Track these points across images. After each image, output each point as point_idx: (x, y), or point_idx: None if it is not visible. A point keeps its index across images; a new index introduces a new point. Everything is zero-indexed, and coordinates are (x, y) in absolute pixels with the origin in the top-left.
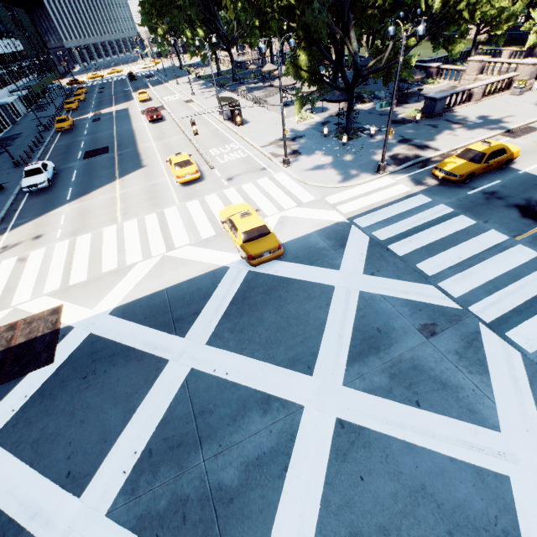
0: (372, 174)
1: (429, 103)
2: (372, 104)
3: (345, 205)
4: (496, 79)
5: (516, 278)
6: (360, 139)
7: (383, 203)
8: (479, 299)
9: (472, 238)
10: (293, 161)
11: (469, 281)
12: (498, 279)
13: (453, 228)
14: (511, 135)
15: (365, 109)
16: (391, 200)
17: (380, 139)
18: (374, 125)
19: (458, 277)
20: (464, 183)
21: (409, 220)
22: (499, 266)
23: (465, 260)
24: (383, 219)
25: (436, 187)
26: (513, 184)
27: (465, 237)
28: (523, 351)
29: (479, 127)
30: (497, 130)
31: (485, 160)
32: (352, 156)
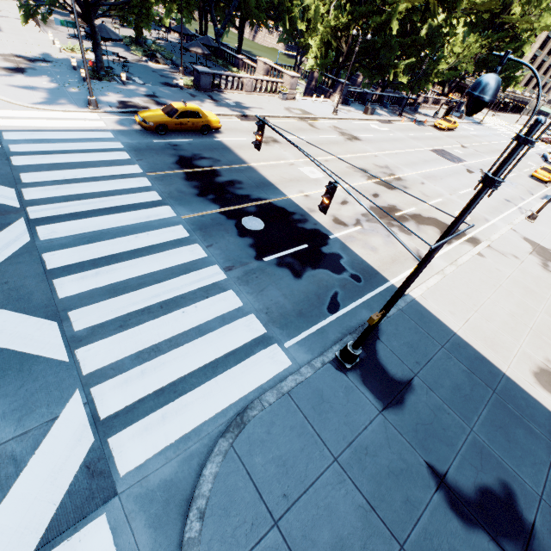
0: (82, 108)
1: (196, 75)
2: (165, 67)
3: (13, 120)
4: (264, 78)
5: (107, 196)
6: (110, 82)
7: (61, 129)
8: (49, 204)
9: (110, 167)
10: (5, 75)
11: (59, 191)
12: (90, 194)
13: (103, 158)
14: (244, 119)
15: (154, 68)
16: (73, 128)
17: (130, 88)
18: (144, 79)
19: (53, 187)
20: (159, 133)
21: (68, 144)
22: (105, 186)
23: (79, 178)
24: (41, 138)
25: (133, 131)
26: (200, 144)
27: (105, 165)
28: (37, 239)
29: (226, 107)
30: (237, 112)
31: (177, 116)
32: (82, 90)
